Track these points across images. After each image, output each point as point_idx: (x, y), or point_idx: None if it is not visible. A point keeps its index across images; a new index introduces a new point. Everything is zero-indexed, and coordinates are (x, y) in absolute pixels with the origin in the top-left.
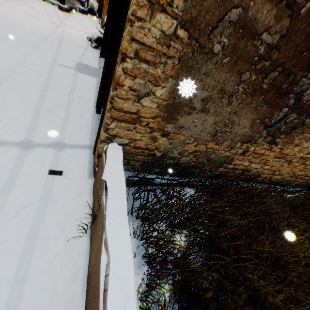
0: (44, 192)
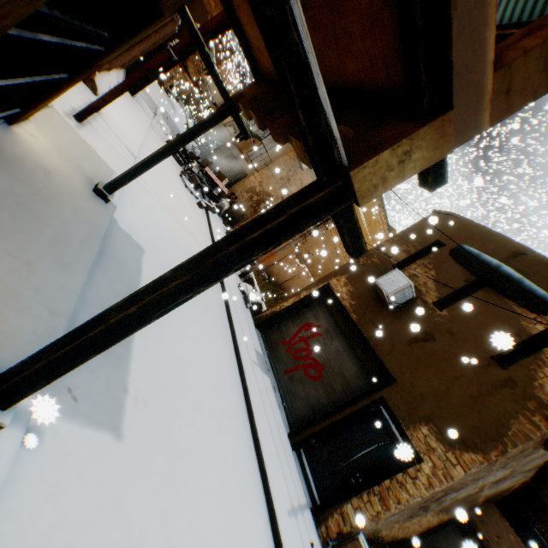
0: None
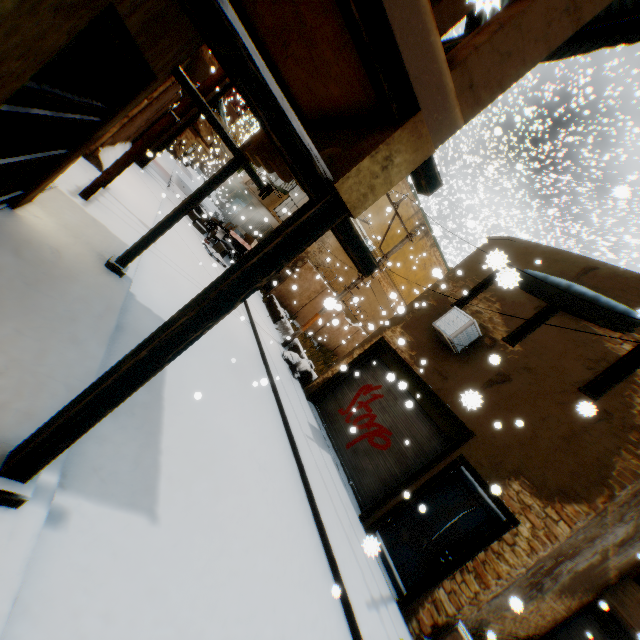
0: None
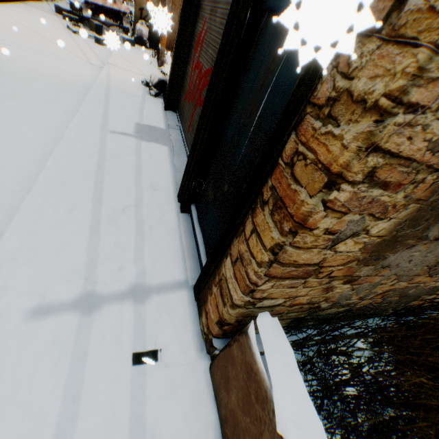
0: (133, 413)
